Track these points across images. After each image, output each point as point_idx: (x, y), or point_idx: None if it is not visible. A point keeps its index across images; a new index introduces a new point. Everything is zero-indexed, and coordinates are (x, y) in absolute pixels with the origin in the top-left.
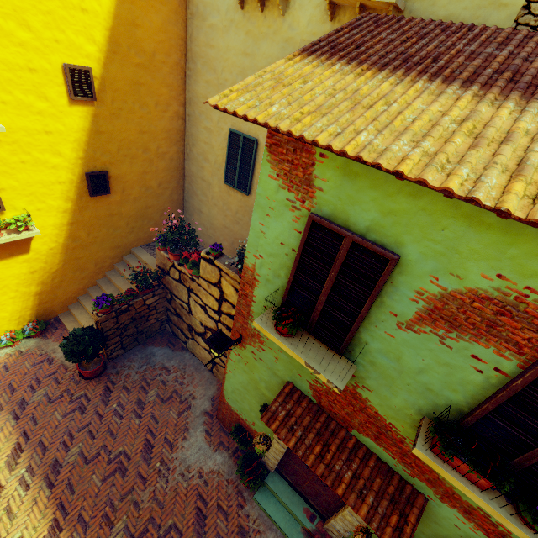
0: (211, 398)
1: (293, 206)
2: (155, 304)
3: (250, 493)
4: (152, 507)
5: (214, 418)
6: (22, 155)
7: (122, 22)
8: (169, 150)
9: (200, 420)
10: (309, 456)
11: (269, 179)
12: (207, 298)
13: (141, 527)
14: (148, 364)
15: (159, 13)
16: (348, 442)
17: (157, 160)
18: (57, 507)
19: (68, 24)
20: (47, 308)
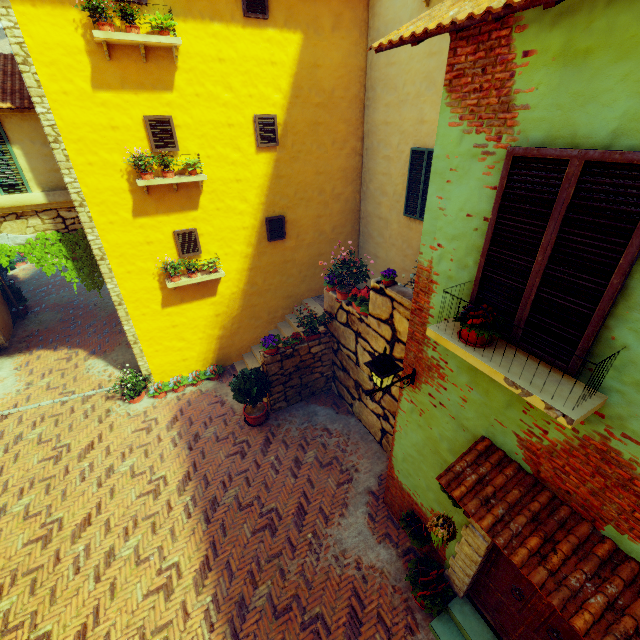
0: (378, 476)
1: (484, 152)
2: (321, 355)
3: (426, 617)
4: (299, 583)
5: (381, 501)
6: (217, 203)
7: (305, 66)
8: (344, 191)
9: (362, 499)
10: (517, 550)
11: (449, 129)
12: (376, 341)
13: (285, 601)
14: (309, 422)
15: (339, 49)
16: (596, 546)
17: (332, 203)
18: (210, 544)
19: (260, 79)
20: (226, 353)
